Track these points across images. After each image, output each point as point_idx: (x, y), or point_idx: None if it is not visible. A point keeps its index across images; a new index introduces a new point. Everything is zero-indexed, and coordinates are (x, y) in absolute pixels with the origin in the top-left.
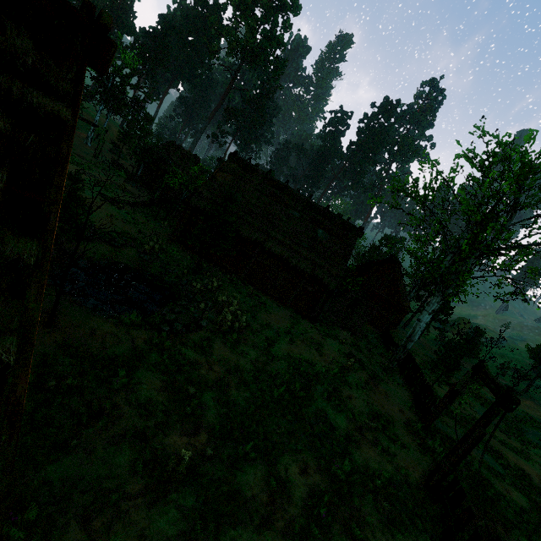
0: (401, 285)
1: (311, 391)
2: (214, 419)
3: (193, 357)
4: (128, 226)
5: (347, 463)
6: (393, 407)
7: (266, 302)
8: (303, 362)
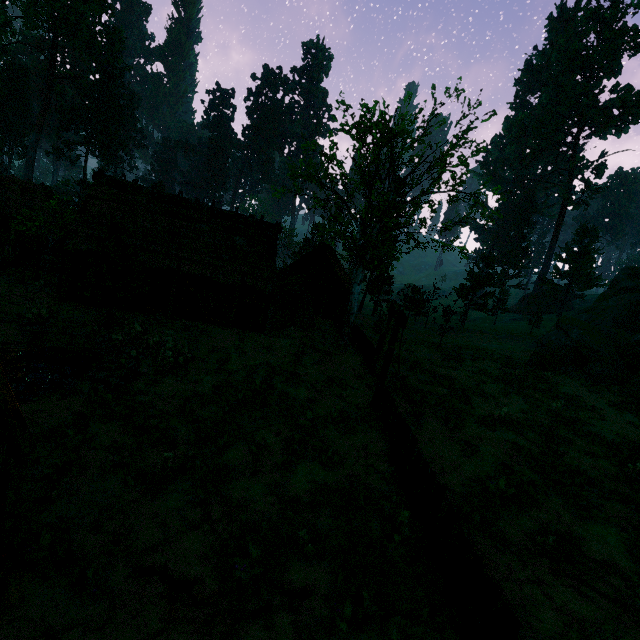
0: (340, 270)
1: (272, 383)
2: (188, 435)
3: (145, 400)
4: None
5: (309, 413)
6: (346, 369)
7: (206, 329)
8: (259, 365)
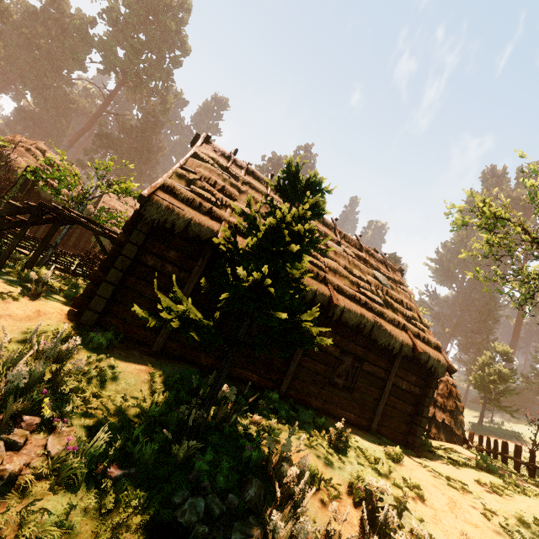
0: None
1: None
2: None
3: None
4: None
5: None
6: None
7: (375, 449)
8: None
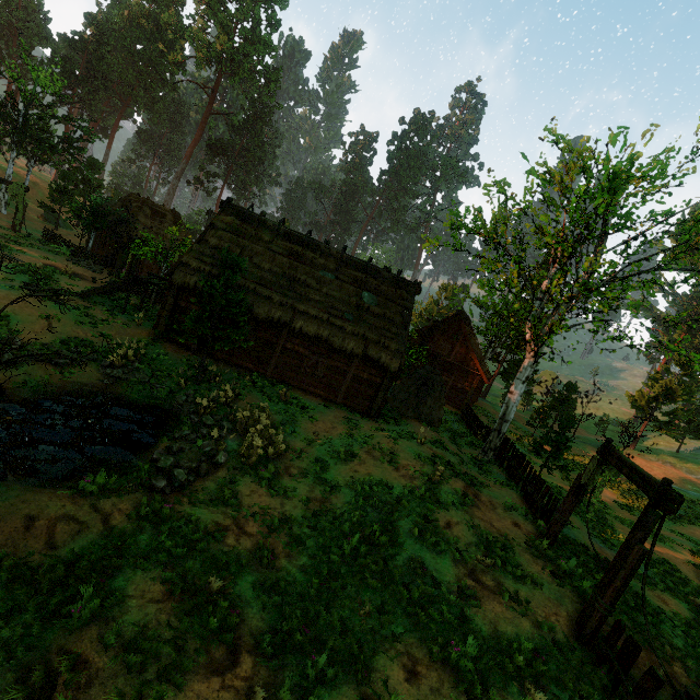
0: (476, 346)
1: (396, 531)
2: (259, 622)
3: (212, 519)
4: (81, 329)
5: (472, 642)
6: (505, 521)
7: (308, 404)
8: (375, 486)
